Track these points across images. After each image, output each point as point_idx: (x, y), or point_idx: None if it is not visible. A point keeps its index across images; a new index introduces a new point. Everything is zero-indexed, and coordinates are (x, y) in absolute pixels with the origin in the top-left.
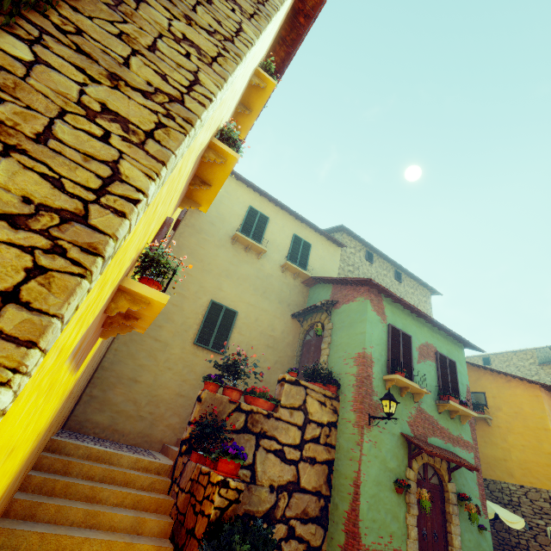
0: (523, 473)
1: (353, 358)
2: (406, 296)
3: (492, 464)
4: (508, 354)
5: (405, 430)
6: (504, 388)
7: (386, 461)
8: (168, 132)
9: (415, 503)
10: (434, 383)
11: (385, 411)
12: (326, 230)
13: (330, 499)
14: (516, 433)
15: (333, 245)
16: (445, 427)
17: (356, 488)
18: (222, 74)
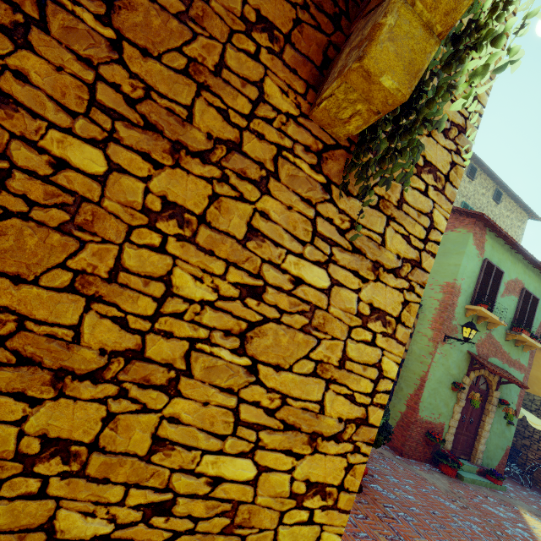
0: None
1: (440, 286)
2: (499, 220)
3: (531, 381)
4: None
5: (472, 349)
6: None
7: (450, 368)
8: (456, 170)
9: (464, 399)
10: (510, 316)
11: (463, 335)
12: None
13: (396, 383)
14: None
15: None
16: (507, 352)
17: (423, 382)
18: (492, 75)
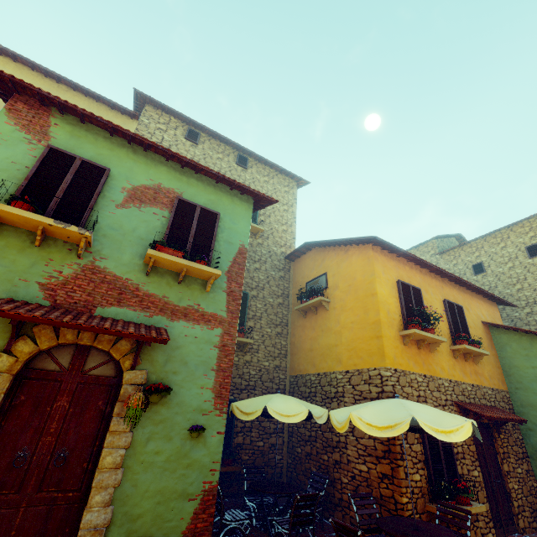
0: (350, 355)
1: None
2: (254, 184)
3: (325, 354)
4: (412, 251)
5: (28, 295)
6: (342, 261)
7: None
8: None
9: None
10: (154, 236)
11: None
12: (135, 110)
13: None
14: (347, 310)
15: (123, 117)
16: (159, 294)
17: None
18: None
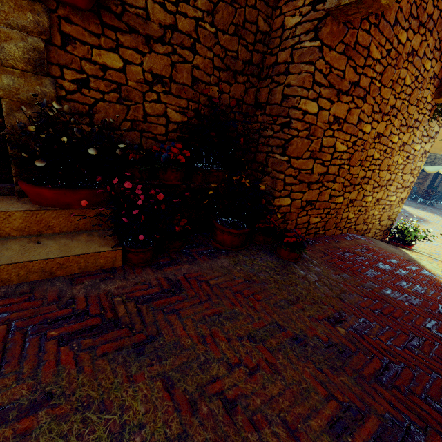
0: None
1: None
2: None
3: None
4: None
5: None
6: None
7: None
8: None
9: None
10: None
11: None
12: None
13: None
14: None
15: None
16: None
17: None
18: None
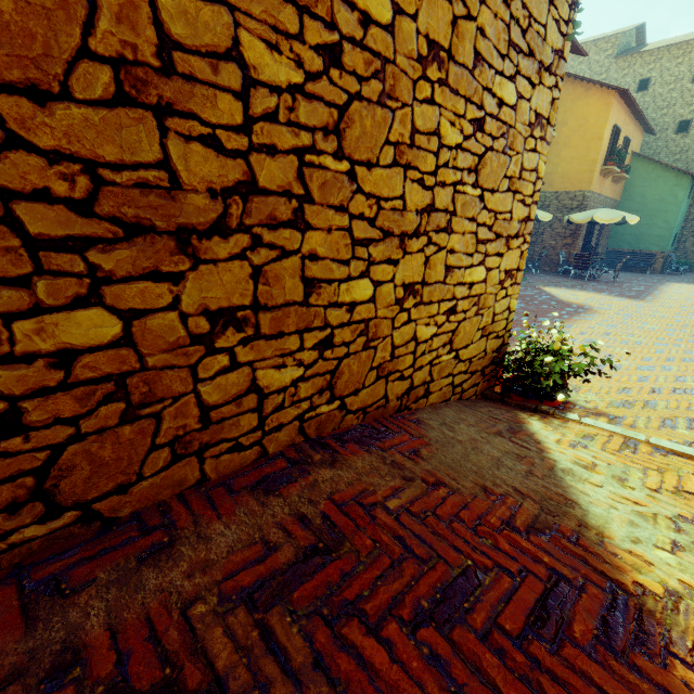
0: (562, 181)
1: None
2: None
3: None
4: (588, 45)
5: None
6: (579, 100)
7: None
8: None
9: None
10: None
11: None
12: None
13: None
14: (571, 147)
15: None
16: None
17: None
18: None
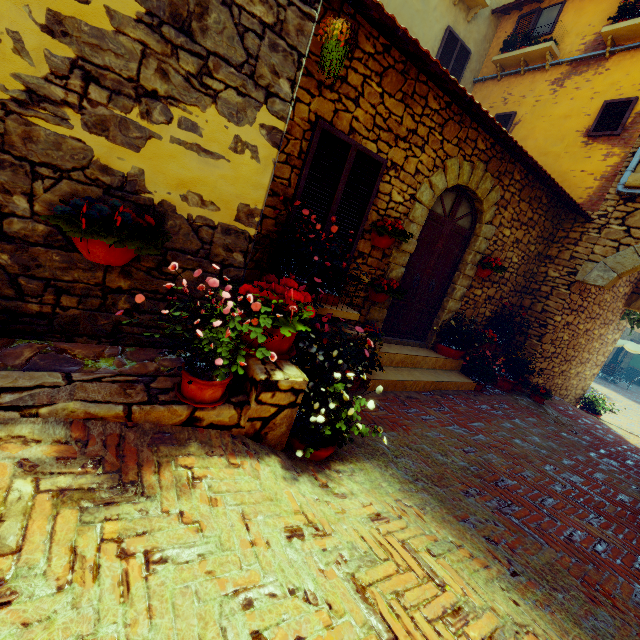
0: None
1: None
2: None
3: None
4: None
5: None
6: None
7: None
8: None
9: None
10: None
11: None
12: None
13: None
14: None
15: None
16: None
17: None
18: None
